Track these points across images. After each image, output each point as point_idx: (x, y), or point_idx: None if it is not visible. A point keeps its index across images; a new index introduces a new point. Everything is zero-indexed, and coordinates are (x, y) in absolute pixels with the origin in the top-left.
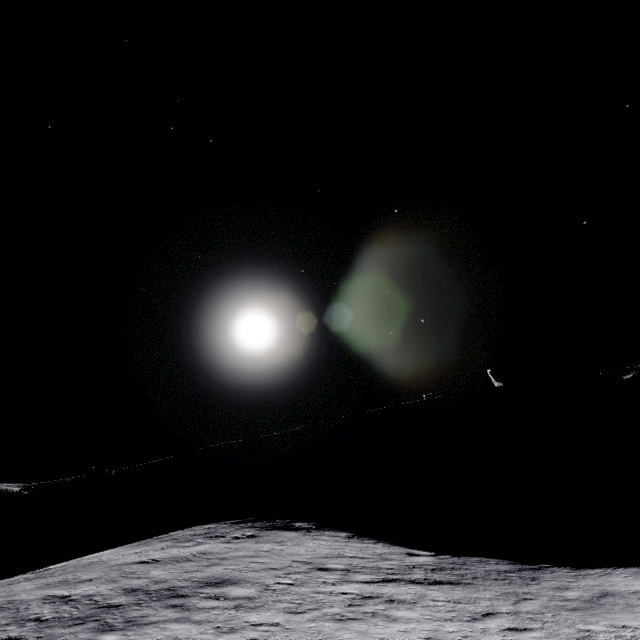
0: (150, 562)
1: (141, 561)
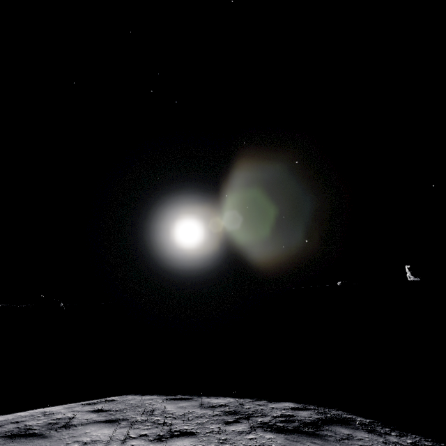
0: None
1: None
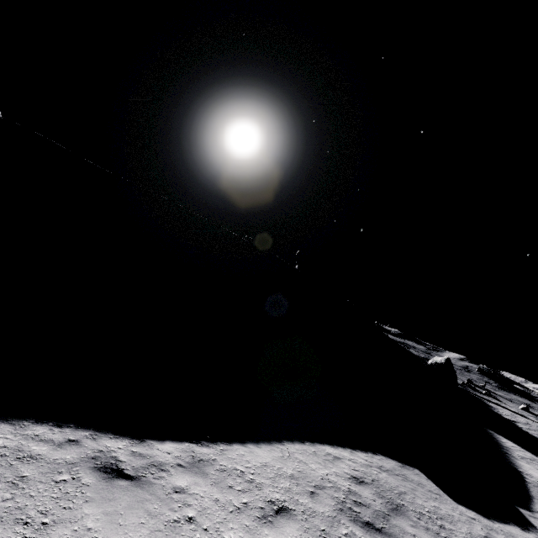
0: None
1: None
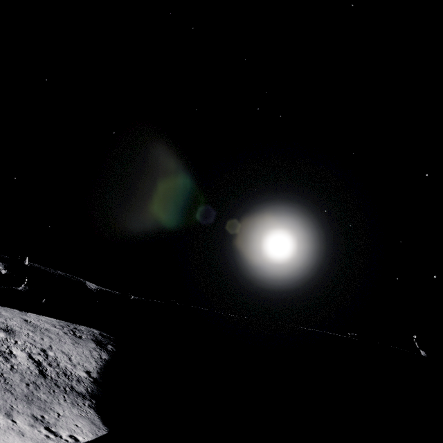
0: (27, 321)
1: (27, 320)
